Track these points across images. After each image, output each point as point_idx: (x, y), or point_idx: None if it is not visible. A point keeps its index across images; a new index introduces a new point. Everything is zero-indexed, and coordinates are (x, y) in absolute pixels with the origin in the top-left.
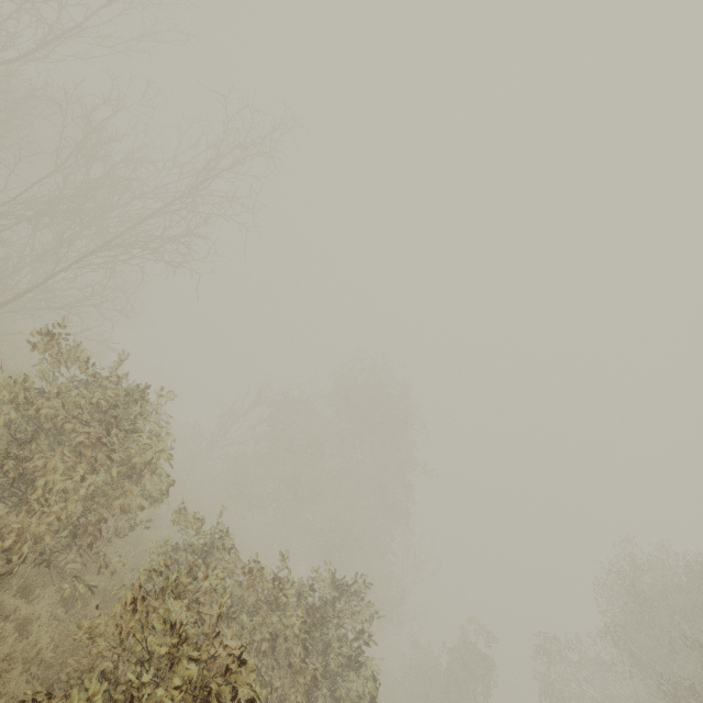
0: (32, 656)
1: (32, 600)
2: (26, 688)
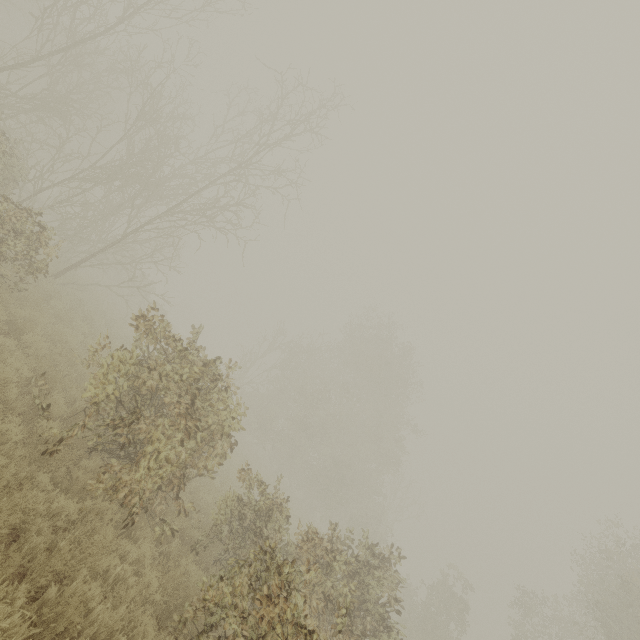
0: (146, 595)
1: (134, 539)
2: (152, 629)
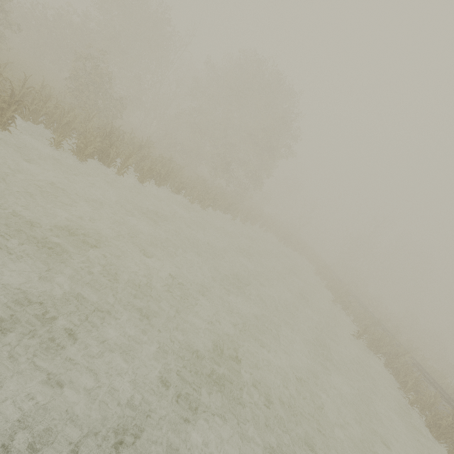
0: None
1: None
2: None
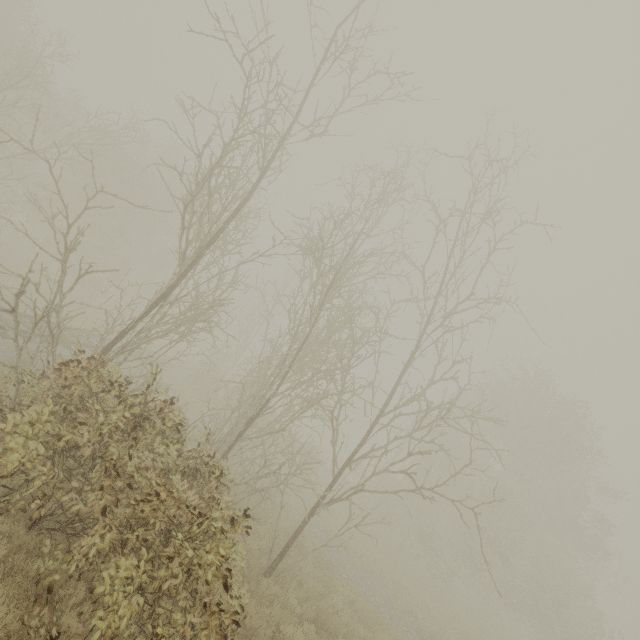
0: None
1: None
2: None
